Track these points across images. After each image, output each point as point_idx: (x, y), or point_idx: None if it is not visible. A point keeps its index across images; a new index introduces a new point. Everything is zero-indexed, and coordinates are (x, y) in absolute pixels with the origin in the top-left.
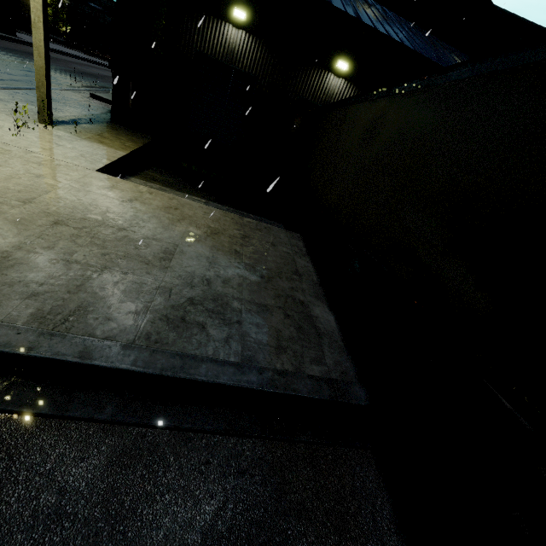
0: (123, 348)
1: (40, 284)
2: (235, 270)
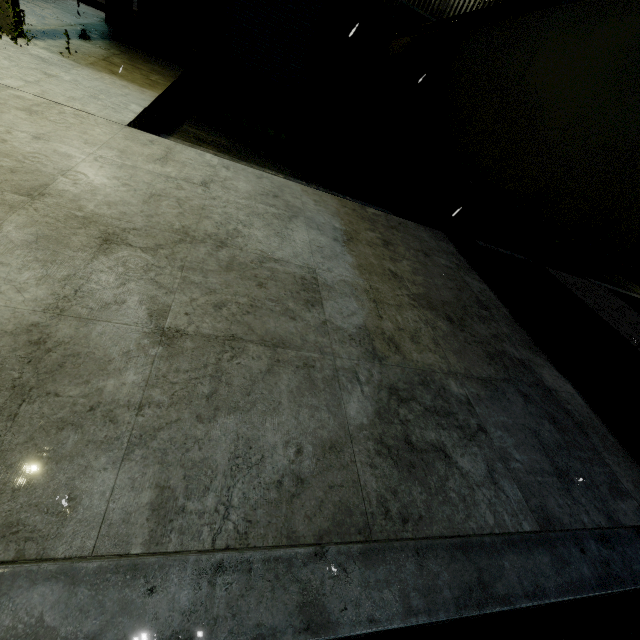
0: (366, 563)
1: (136, 408)
2: (412, 312)
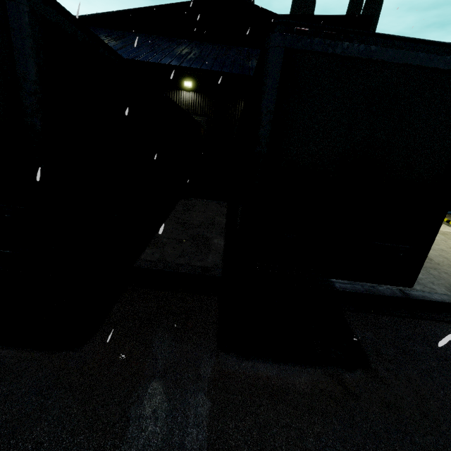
0: None
1: None
2: None
